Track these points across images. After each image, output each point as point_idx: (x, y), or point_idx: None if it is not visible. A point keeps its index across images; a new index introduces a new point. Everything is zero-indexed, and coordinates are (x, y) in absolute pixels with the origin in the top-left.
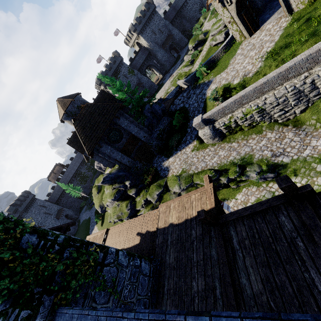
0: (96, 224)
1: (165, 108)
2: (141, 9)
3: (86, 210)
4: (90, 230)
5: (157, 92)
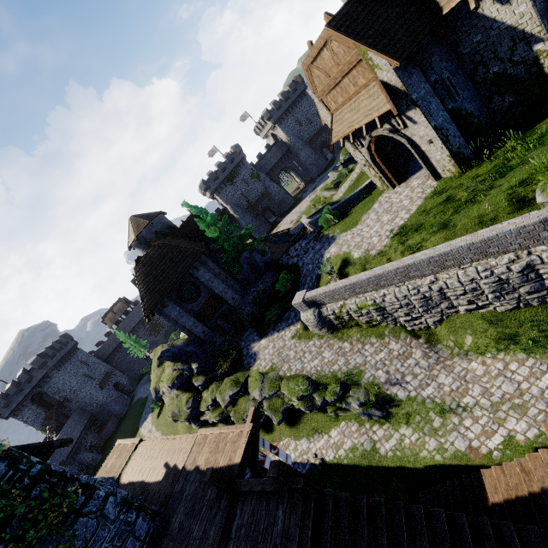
0: (151, 412)
1: (271, 259)
2: (284, 90)
3: (146, 382)
4: (141, 419)
5: (291, 210)
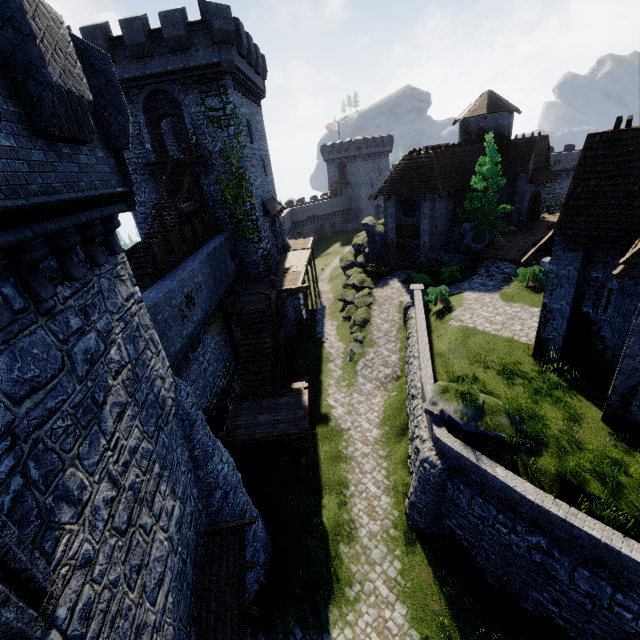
0: None
1: (477, 251)
2: None
3: None
4: None
5: None
